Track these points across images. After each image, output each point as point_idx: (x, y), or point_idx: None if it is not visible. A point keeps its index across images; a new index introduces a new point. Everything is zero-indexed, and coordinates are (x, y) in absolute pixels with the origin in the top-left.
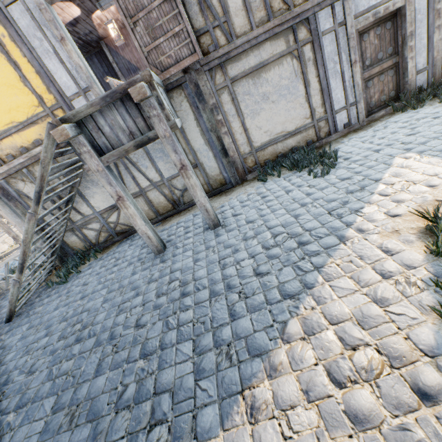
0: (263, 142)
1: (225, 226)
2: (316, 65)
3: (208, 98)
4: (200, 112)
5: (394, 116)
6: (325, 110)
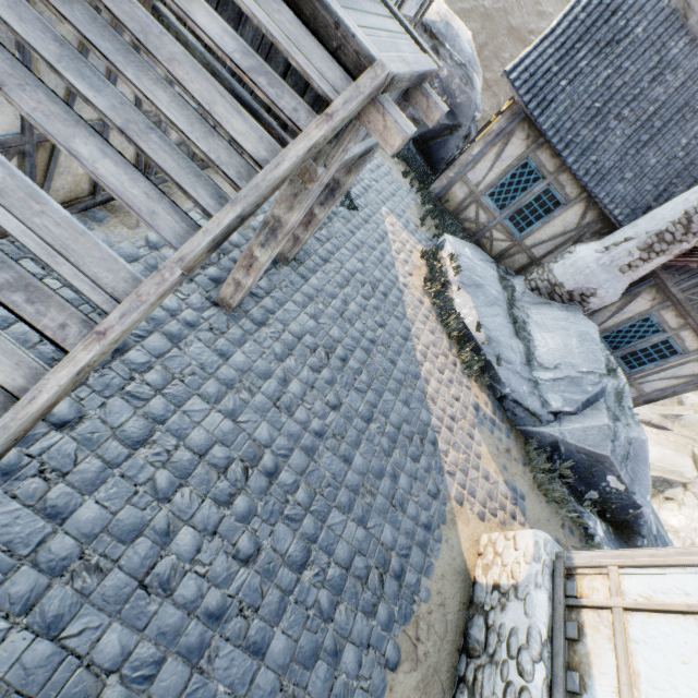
0: None
1: (301, 263)
2: None
3: None
4: None
5: None
6: None
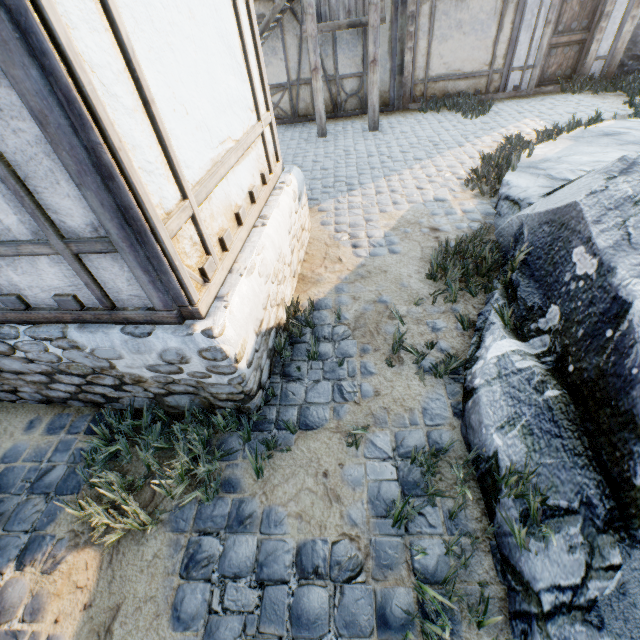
0: (438, 74)
1: (382, 132)
2: (516, 11)
3: (410, 3)
4: (398, 15)
5: (556, 95)
6: (504, 64)
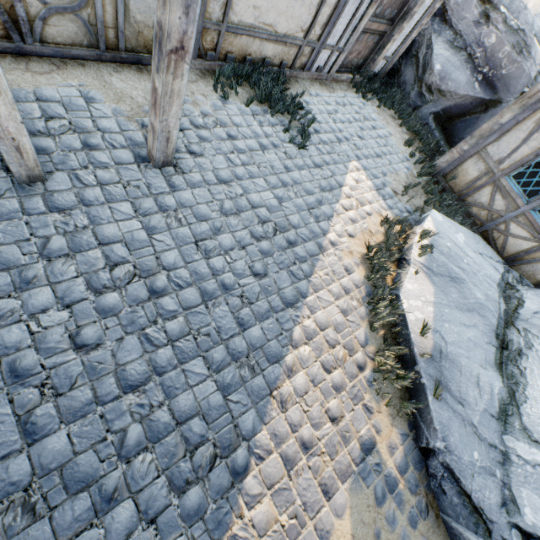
0: (243, 22)
1: (182, 172)
2: None
3: None
4: None
5: (350, 92)
6: (320, 36)
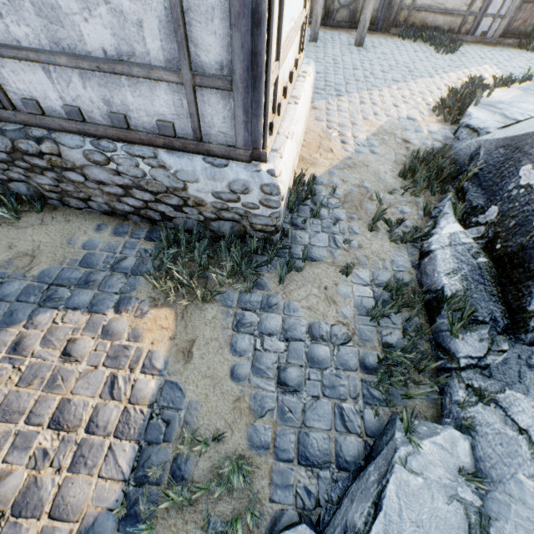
0: (423, 4)
1: (365, 49)
2: None
3: None
4: None
5: (513, 49)
6: (481, 8)
